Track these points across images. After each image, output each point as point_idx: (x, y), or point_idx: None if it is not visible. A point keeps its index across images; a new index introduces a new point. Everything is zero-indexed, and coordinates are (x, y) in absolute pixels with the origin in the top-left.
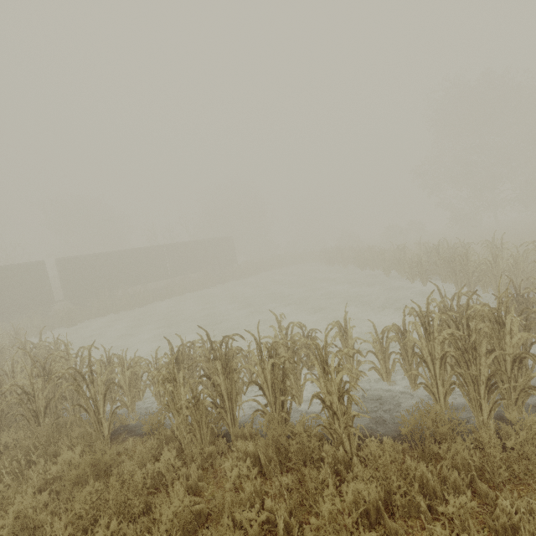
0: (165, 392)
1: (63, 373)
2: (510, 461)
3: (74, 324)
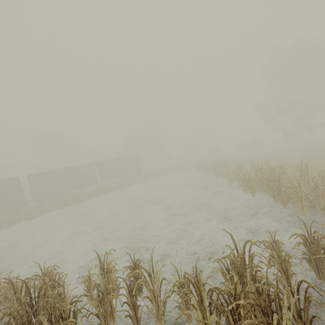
0: None
1: None
2: None
3: (33, 218)
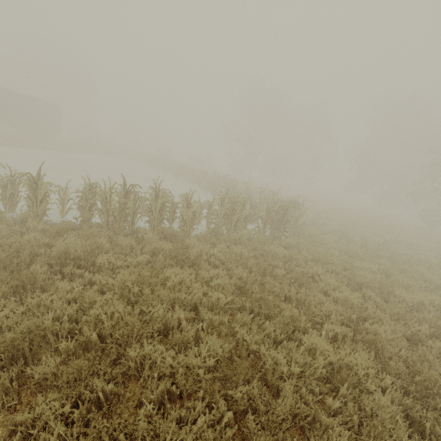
0: (101, 202)
1: (23, 174)
2: (235, 241)
3: None
